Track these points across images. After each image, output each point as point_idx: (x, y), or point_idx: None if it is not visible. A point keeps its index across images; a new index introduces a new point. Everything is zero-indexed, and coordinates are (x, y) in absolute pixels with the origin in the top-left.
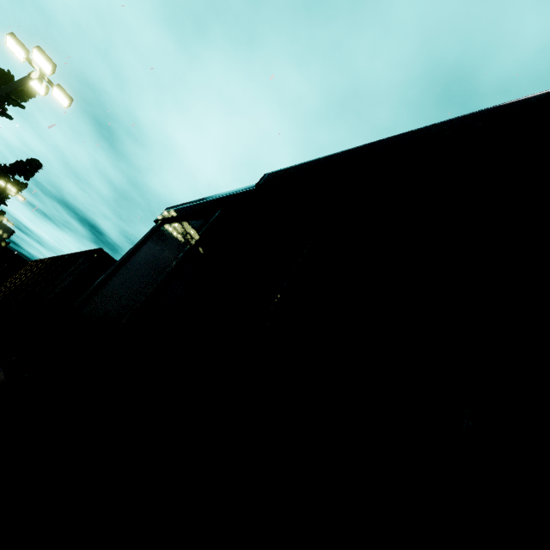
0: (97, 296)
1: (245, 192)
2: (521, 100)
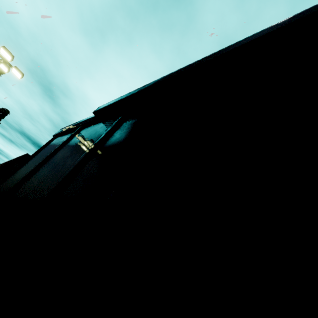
0: (12, 176)
1: (92, 117)
2: (185, 66)
